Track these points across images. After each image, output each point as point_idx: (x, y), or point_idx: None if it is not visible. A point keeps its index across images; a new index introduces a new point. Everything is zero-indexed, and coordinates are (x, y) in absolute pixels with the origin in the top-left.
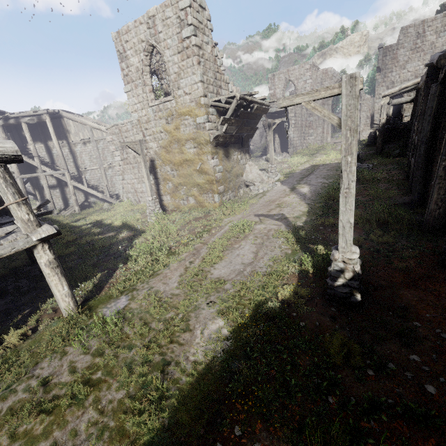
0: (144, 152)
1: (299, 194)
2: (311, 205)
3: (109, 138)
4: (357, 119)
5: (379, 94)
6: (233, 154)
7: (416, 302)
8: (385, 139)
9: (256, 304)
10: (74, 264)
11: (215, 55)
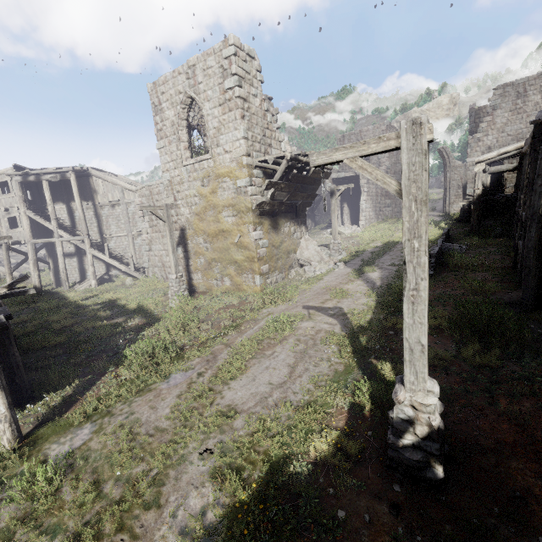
0: (171, 219)
1: (366, 280)
2: (380, 298)
3: (137, 200)
4: (425, 185)
5: (472, 160)
6: (284, 225)
7: (541, 491)
8: (483, 213)
9: (273, 462)
10: (55, 361)
11: (265, 109)
